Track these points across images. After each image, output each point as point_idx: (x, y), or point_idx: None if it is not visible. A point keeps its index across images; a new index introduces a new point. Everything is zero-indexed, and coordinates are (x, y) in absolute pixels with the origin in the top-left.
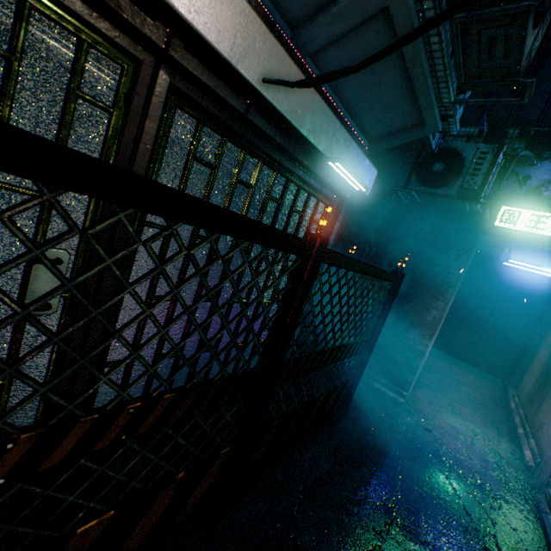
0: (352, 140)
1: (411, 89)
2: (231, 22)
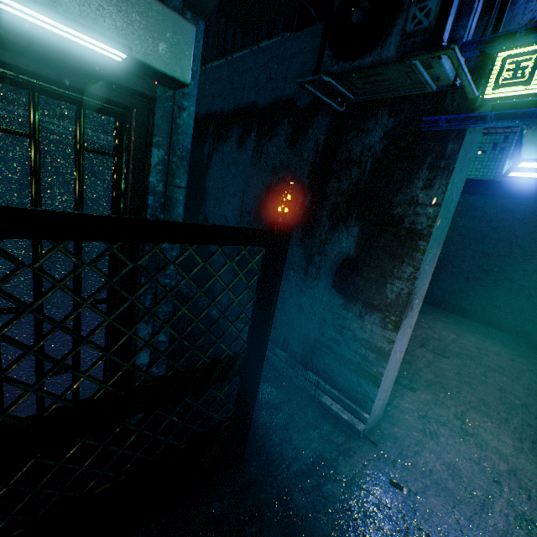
0: None
1: None
2: None
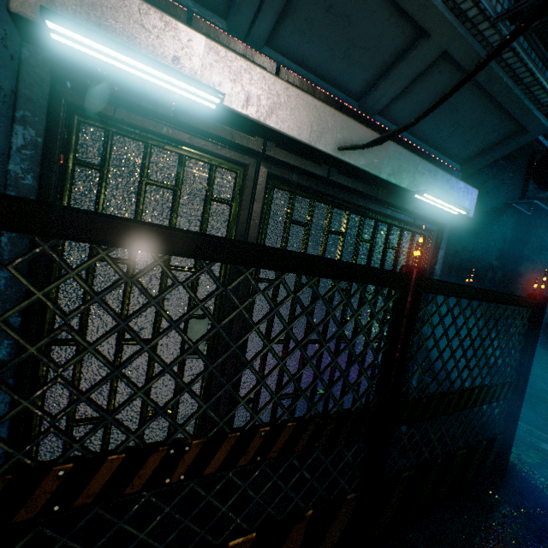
0: (437, 169)
1: (495, 104)
2: (307, 118)
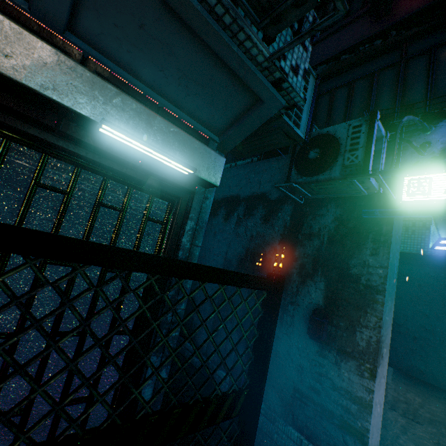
0: (155, 114)
1: (214, 55)
2: None
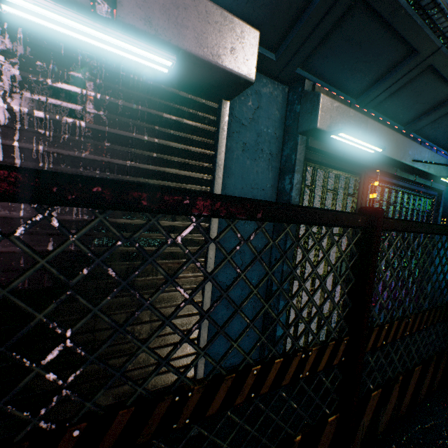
0: (447, 160)
1: None
2: (399, 147)
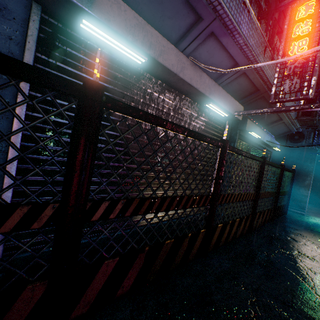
0: (275, 140)
1: (287, 127)
2: (263, 135)
